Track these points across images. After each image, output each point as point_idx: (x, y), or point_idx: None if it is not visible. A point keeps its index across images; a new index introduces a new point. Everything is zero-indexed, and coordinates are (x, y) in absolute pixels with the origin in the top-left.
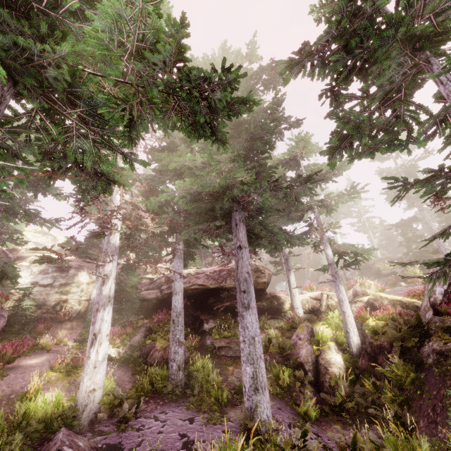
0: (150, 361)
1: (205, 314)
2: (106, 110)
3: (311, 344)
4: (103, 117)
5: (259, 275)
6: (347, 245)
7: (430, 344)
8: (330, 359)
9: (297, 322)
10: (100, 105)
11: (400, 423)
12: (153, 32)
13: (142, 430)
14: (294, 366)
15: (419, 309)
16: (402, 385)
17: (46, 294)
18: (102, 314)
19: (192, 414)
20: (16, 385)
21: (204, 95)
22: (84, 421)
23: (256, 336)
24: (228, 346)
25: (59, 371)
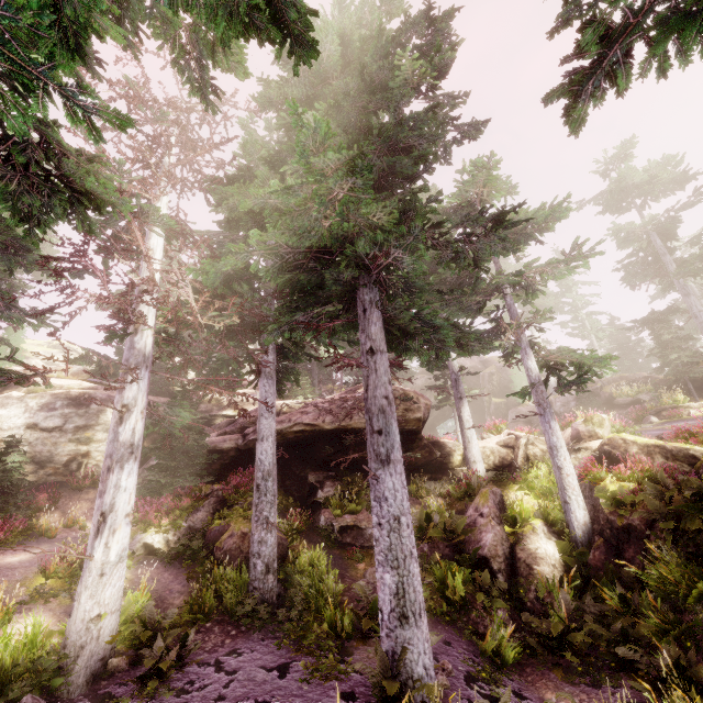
0: (218, 557)
1: (318, 474)
2: None
3: (501, 524)
4: None
5: (409, 406)
6: (565, 351)
7: None
8: (535, 550)
9: (476, 485)
10: None
11: (683, 678)
12: None
13: (187, 694)
14: (472, 562)
15: (698, 460)
16: (676, 600)
17: (52, 444)
18: (117, 477)
19: (286, 656)
20: None
21: None
22: (78, 677)
23: (403, 515)
24: (357, 527)
25: (57, 576)
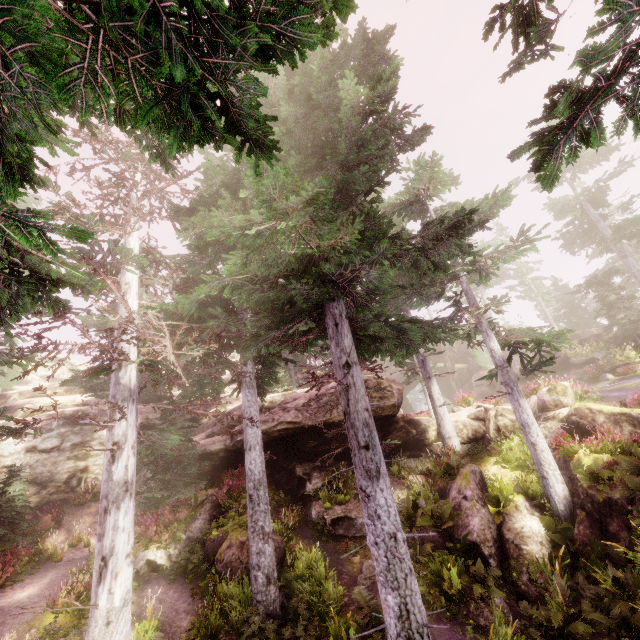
0: (220, 570)
1: (305, 465)
2: None
3: (485, 505)
4: None
5: (383, 394)
6: (525, 331)
7: None
8: (521, 529)
9: (455, 464)
10: None
11: None
12: None
13: None
14: (462, 549)
15: None
16: None
17: (52, 464)
18: (114, 518)
19: None
20: None
21: None
22: None
23: (398, 531)
24: (348, 518)
25: (65, 611)
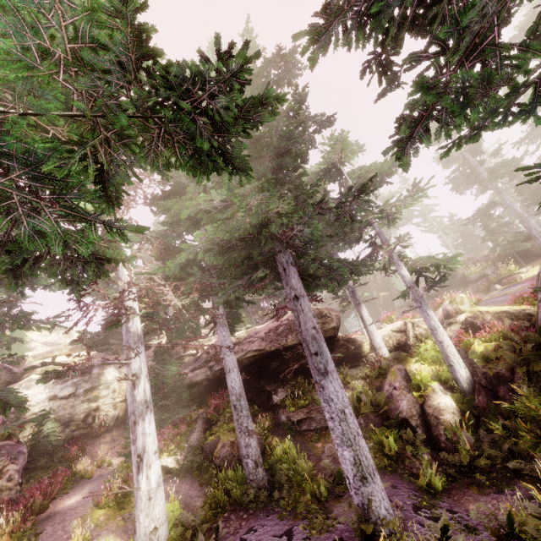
0: (218, 464)
1: (271, 383)
2: (55, 165)
3: (410, 391)
4: (56, 177)
5: (325, 320)
6: (425, 259)
7: None
8: (438, 405)
9: (385, 366)
10: (45, 160)
11: None
12: (87, 17)
13: None
14: (396, 424)
15: (533, 316)
16: (539, 420)
17: (70, 408)
18: (142, 427)
19: (287, 524)
20: None
21: (200, 106)
22: None
23: (346, 408)
24: (309, 417)
25: (108, 506)
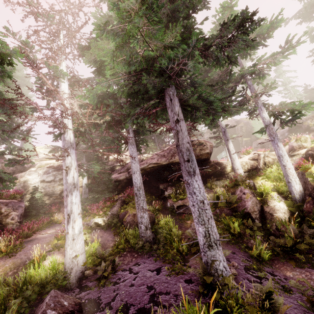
0: (125, 225)
1: (164, 184)
2: None
3: (255, 196)
4: None
5: (202, 147)
6: (284, 104)
7: None
8: (274, 207)
9: (239, 180)
10: None
11: None
12: None
13: (118, 284)
14: (241, 215)
15: None
16: None
17: (52, 187)
18: (70, 198)
19: (159, 264)
20: (31, 254)
21: None
22: (73, 280)
23: (204, 200)
24: (184, 205)
25: (62, 239)
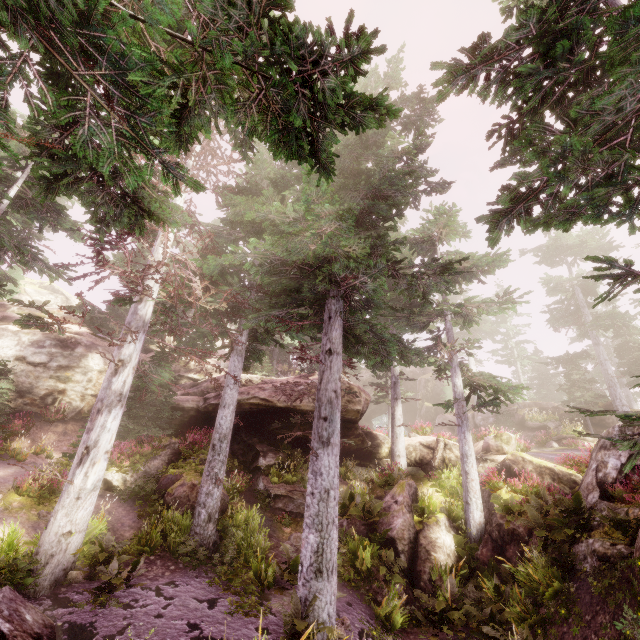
0: (168, 501)
1: (264, 444)
2: (142, 78)
3: (411, 512)
4: (138, 92)
5: (352, 399)
6: (487, 376)
7: (589, 542)
8: (435, 540)
9: (396, 476)
10: (135, 69)
11: None
12: None
13: (132, 608)
14: (381, 541)
15: (577, 485)
16: (538, 596)
17: (34, 377)
18: (105, 419)
19: (215, 593)
20: None
21: (309, 80)
22: (45, 580)
23: (333, 489)
24: (290, 496)
25: (27, 495)
